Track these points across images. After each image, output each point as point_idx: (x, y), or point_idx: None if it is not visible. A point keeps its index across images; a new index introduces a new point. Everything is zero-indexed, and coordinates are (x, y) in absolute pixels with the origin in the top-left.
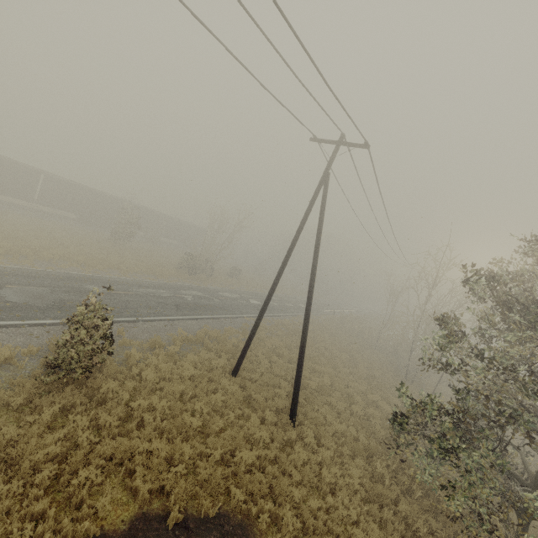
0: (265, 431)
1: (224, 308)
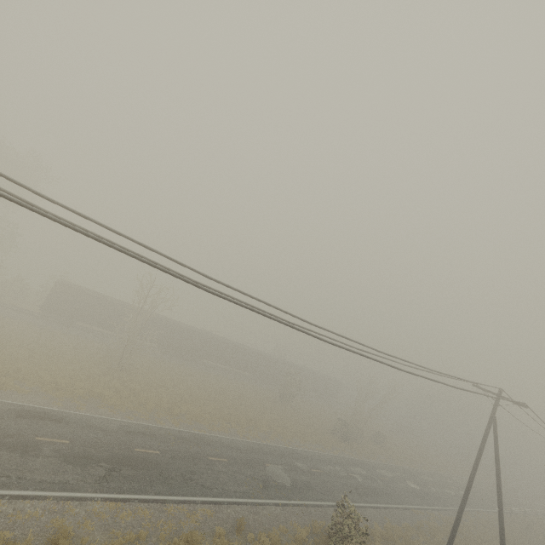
0: None
1: (390, 493)
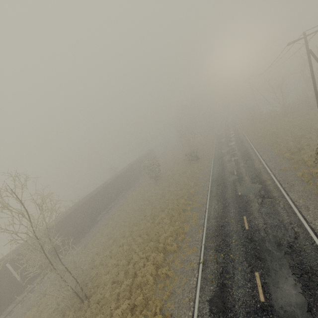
0: None
1: (244, 150)
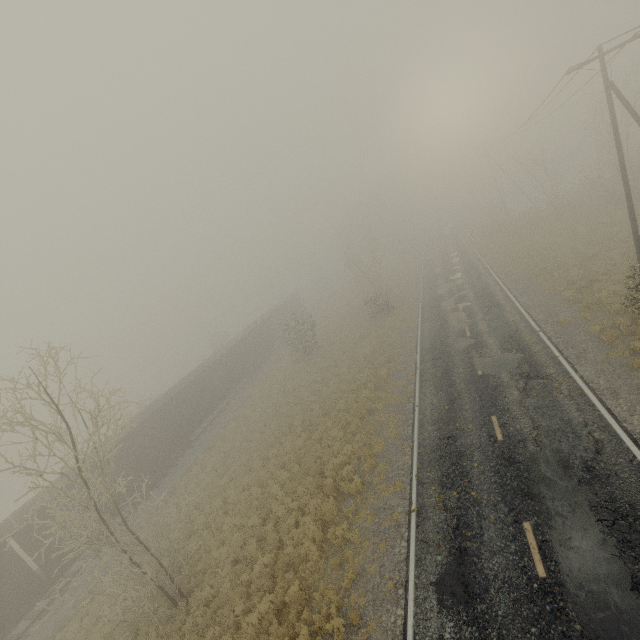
0: None
1: (482, 288)
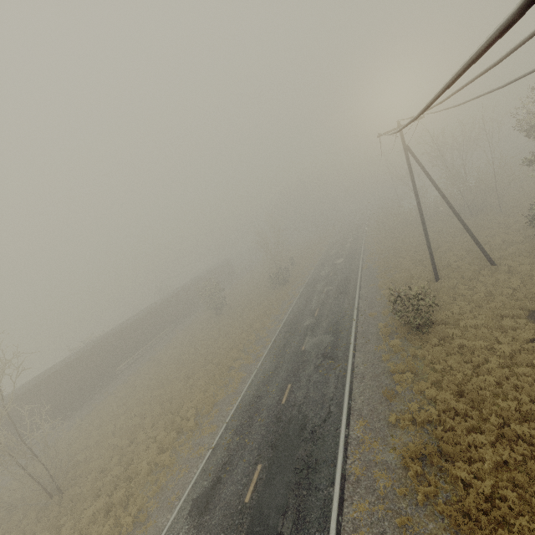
0: (500, 274)
1: (347, 275)
